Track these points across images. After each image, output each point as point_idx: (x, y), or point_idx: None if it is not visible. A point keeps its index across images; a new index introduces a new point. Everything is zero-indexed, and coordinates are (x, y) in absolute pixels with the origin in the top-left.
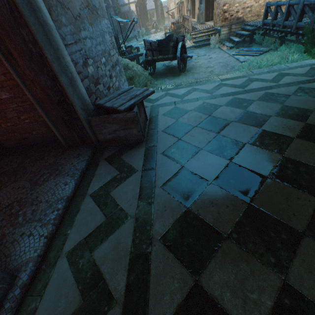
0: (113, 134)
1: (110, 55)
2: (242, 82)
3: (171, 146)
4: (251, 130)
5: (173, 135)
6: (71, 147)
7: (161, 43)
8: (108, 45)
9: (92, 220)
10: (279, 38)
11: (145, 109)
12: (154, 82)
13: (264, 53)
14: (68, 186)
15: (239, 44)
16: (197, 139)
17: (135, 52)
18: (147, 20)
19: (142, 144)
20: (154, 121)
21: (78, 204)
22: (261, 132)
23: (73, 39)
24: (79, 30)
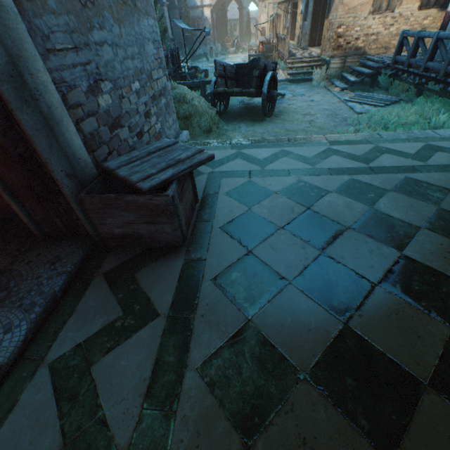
0: (127, 227)
1: (152, 78)
2: (365, 151)
3: (233, 265)
4: (384, 253)
5: (240, 239)
6: (48, 239)
7: (241, 69)
8: (149, 60)
9: (31, 444)
10: (416, 85)
11: (199, 177)
12: (223, 126)
13: (391, 105)
14: (10, 336)
15: (355, 85)
16: (282, 257)
17: (201, 77)
18: (226, 33)
19: (180, 252)
20: (210, 205)
21: (19, 385)
22: (404, 261)
23: (70, 41)
24: (89, 26)
